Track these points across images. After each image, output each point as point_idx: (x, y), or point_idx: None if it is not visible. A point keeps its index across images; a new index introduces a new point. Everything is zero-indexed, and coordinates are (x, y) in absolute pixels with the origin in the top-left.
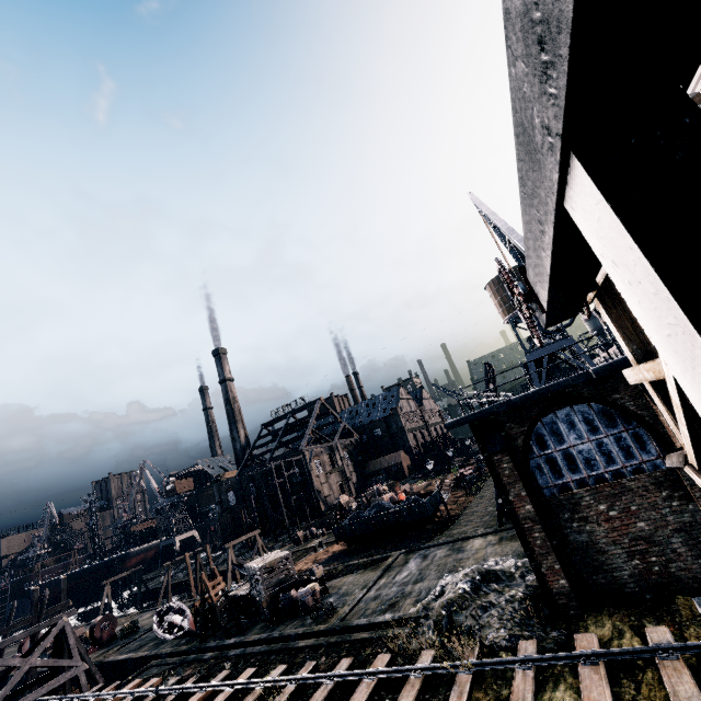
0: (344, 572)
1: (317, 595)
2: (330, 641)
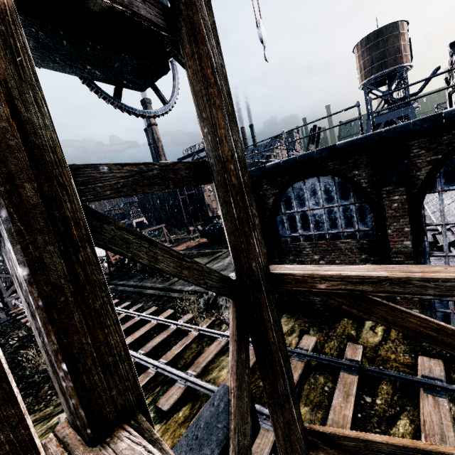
0: (194, 256)
1: None
2: (160, 294)
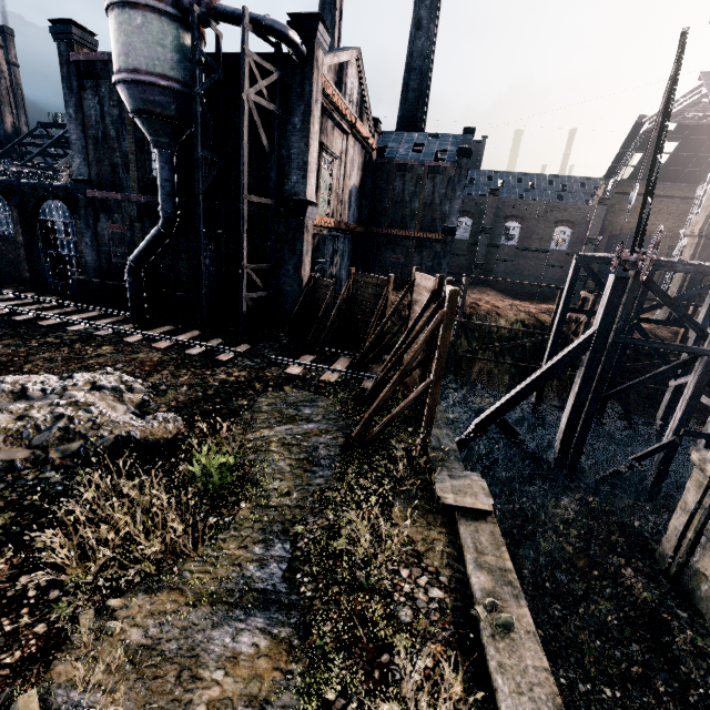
0: None
1: None
2: None
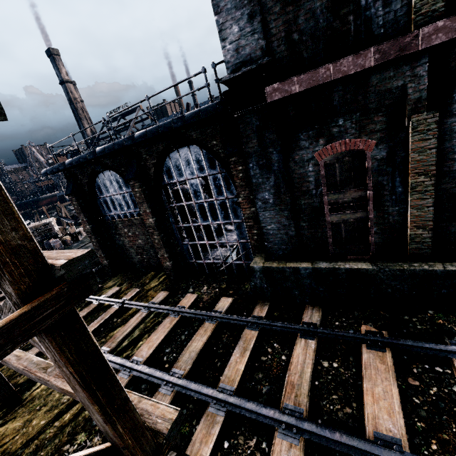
0: None
1: (68, 242)
2: None
